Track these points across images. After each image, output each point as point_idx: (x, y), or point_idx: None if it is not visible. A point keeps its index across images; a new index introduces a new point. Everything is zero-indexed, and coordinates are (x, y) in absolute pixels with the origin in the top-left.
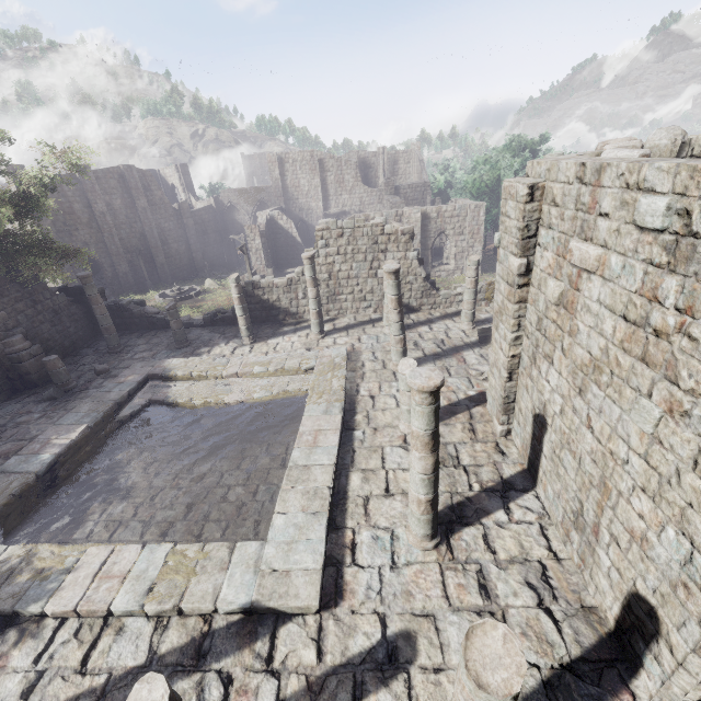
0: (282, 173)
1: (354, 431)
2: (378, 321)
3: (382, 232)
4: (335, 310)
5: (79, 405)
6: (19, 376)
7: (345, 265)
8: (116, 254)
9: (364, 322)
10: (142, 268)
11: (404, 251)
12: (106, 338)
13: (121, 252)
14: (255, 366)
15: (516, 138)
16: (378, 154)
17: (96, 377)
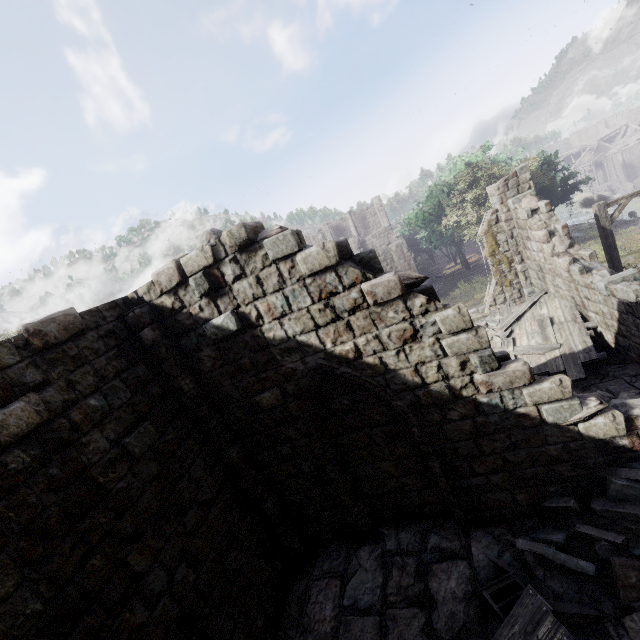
0: None
1: None
2: None
3: None
4: None
5: None
6: None
7: None
8: None
9: None
10: None
11: None
12: None
13: None
14: None
15: (456, 160)
16: (347, 219)
17: None
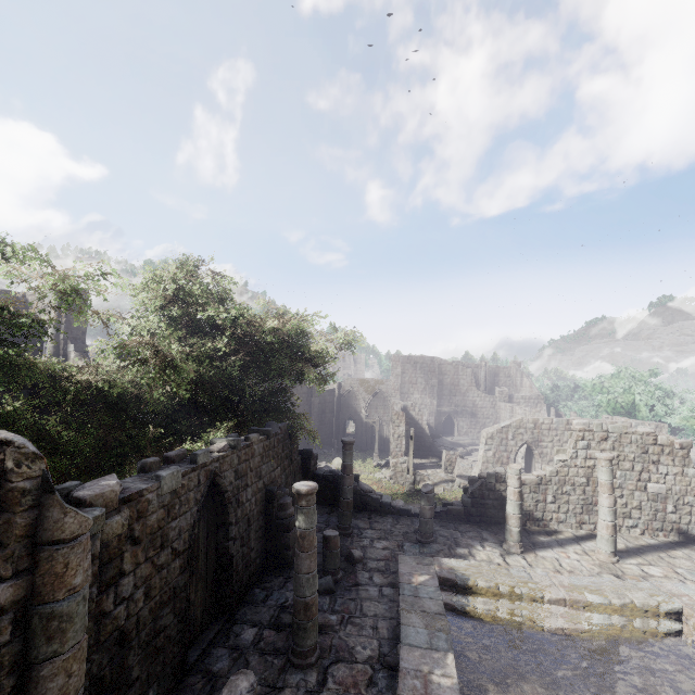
0: (402, 371)
1: None
2: (665, 548)
3: (654, 442)
4: (590, 523)
5: (402, 613)
6: (274, 548)
7: None
8: None
9: (647, 547)
10: None
11: (681, 466)
12: (343, 515)
13: None
14: (584, 591)
15: (626, 369)
16: (480, 366)
17: (354, 566)
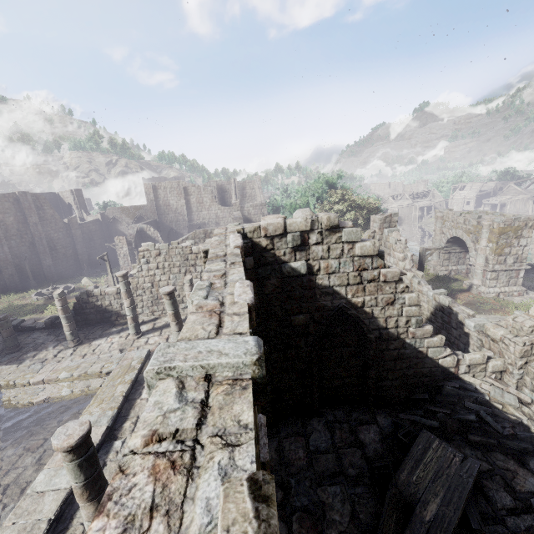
0: (156, 196)
1: (115, 440)
2: None
3: (191, 252)
4: (159, 311)
5: None
6: None
7: (164, 276)
8: (4, 260)
9: None
10: (27, 271)
11: None
12: None
13: (9, 258)
14: (63, 372)
15: (321, 175)
16: (231, 183)
17: None
